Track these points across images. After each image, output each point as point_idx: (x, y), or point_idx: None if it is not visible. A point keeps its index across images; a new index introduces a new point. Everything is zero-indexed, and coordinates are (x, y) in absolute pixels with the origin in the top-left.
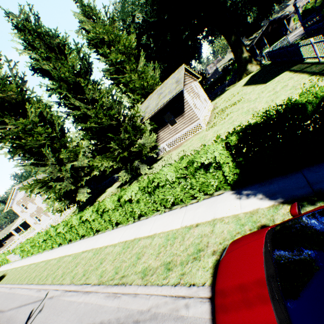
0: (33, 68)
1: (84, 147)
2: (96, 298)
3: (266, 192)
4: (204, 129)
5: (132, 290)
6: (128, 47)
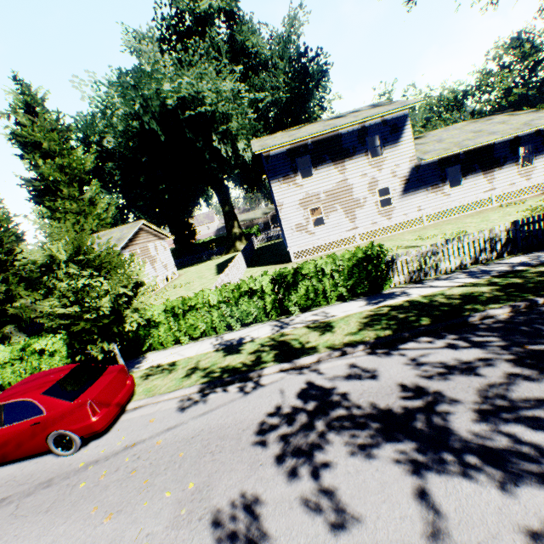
0: None
1: None
2: None
3: None
4: None
5: None
6: (77, 169)
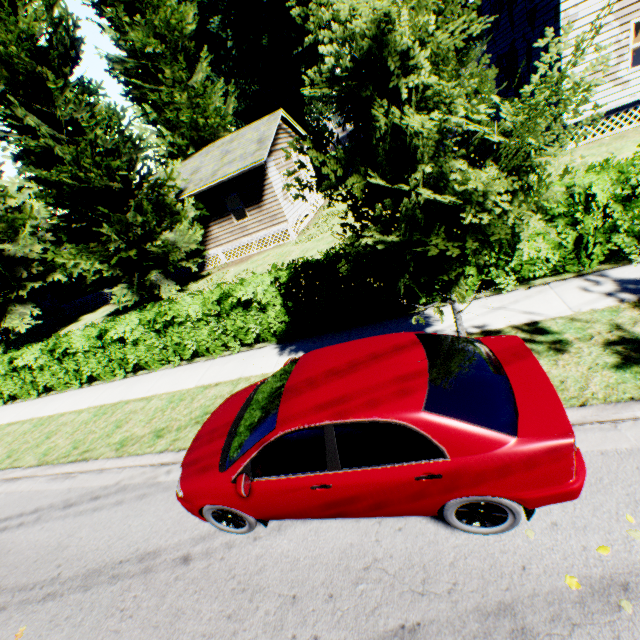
0: None
1: (37, 217)
2: (31, 484)
3: (308, 350)
4: (293, 241)
5: (98, 465)
6: (177, 30)
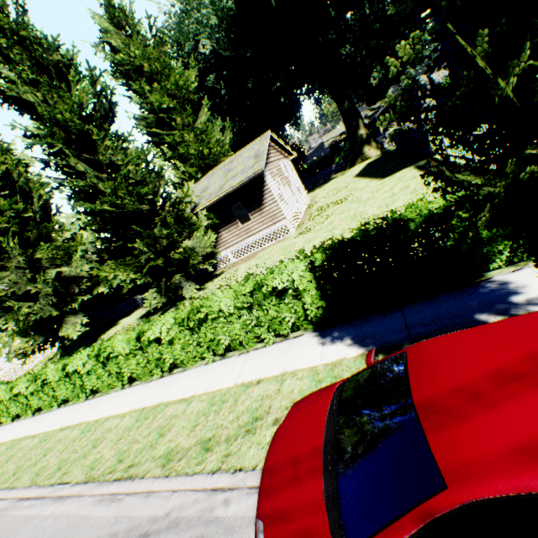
0: (3, 93)
1: (85, 243)
2: (78, 506)
3: (356, 336)
4: (293, 234)
5: (144, 487)
6: (183, 89)
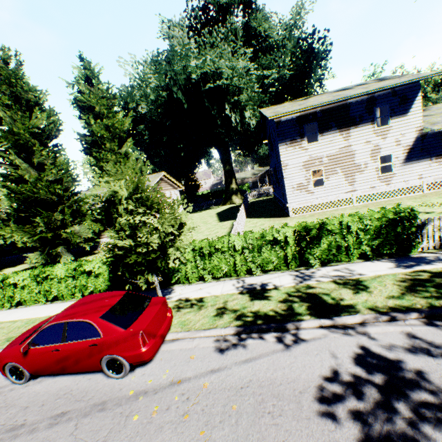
0: None
1: (1, 205)
2: None
3: None
4: None
5: None
6: (118, 129)
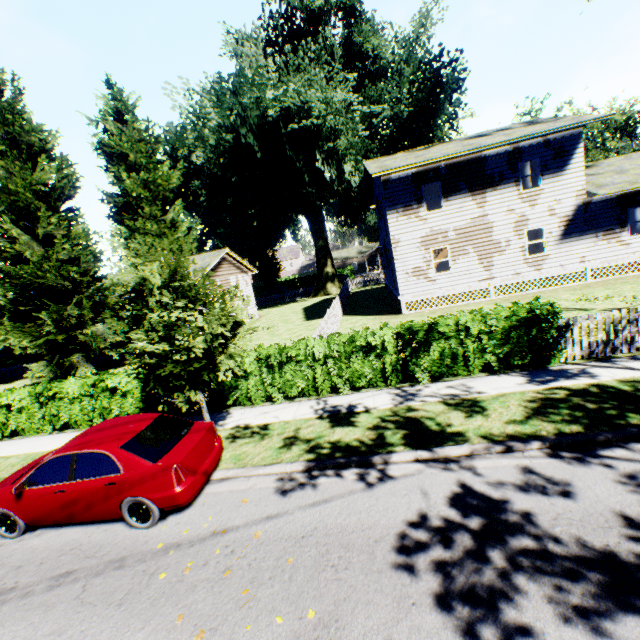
0: None
1: None
2: None
3: None
4: None
5: None
6: (162, 186)
